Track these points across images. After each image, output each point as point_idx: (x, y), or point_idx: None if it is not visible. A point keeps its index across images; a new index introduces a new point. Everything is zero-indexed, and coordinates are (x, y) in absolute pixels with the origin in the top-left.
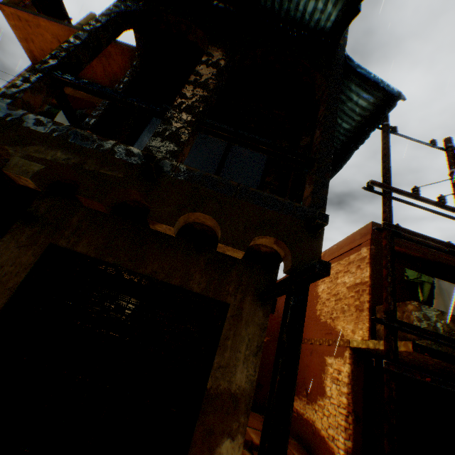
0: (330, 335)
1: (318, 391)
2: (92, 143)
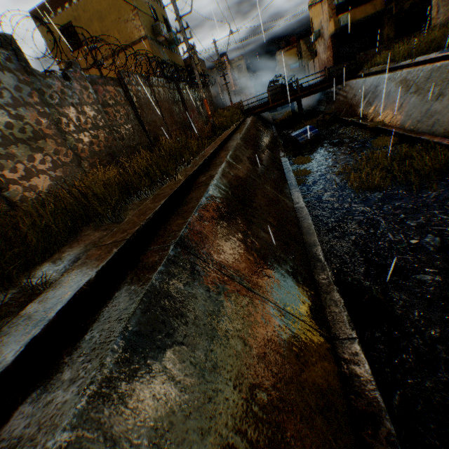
0: None
1: None
2: None
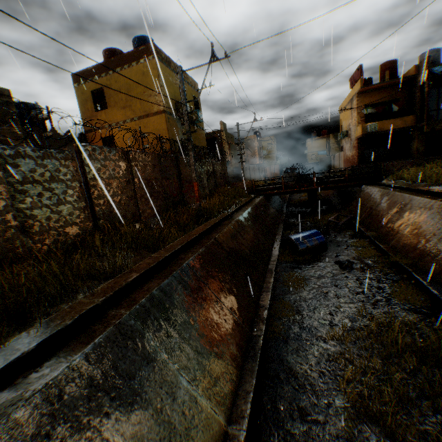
0: None
1: None
2: None
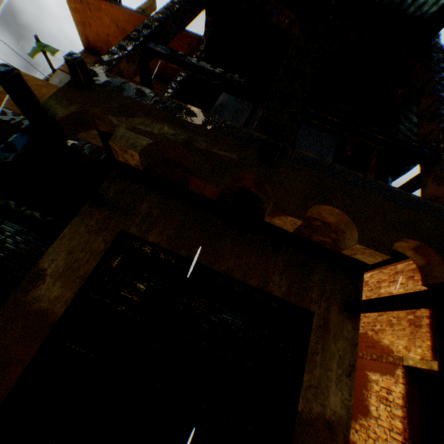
0: (373, 349)
1: (359, 408)
2: (198, 118)
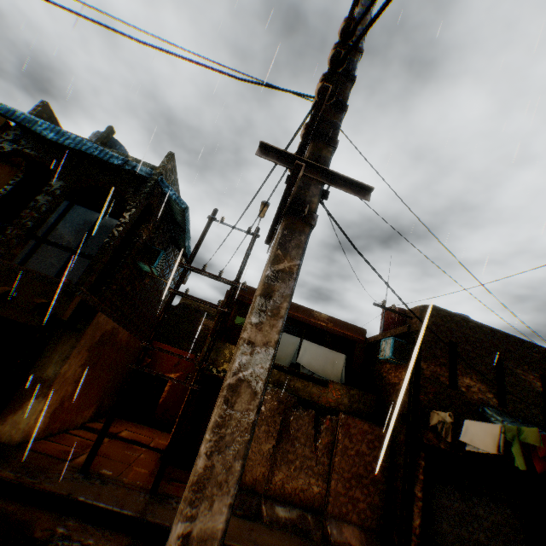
0: None
1: None
2: None
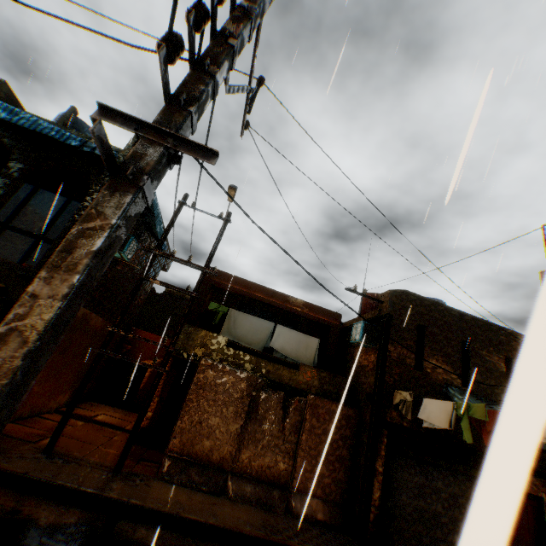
0: None
1: None
2: None
